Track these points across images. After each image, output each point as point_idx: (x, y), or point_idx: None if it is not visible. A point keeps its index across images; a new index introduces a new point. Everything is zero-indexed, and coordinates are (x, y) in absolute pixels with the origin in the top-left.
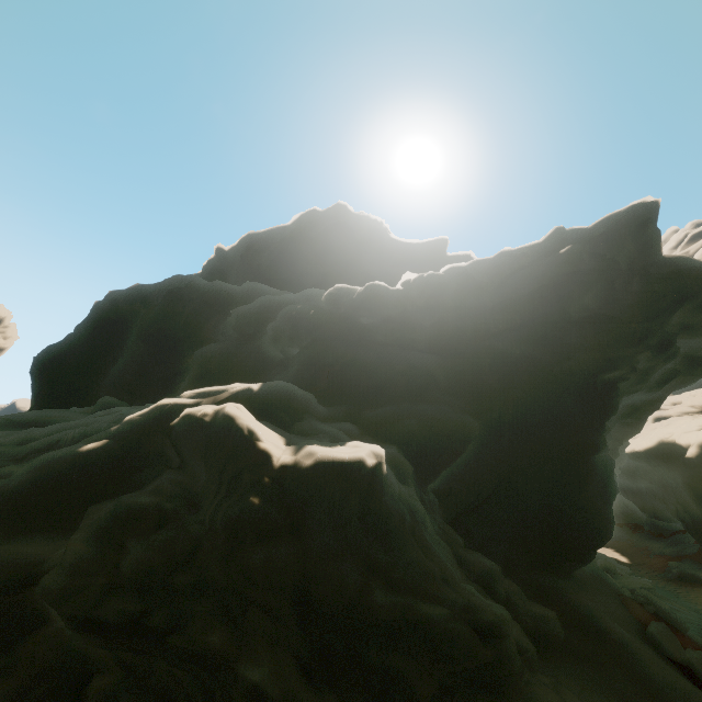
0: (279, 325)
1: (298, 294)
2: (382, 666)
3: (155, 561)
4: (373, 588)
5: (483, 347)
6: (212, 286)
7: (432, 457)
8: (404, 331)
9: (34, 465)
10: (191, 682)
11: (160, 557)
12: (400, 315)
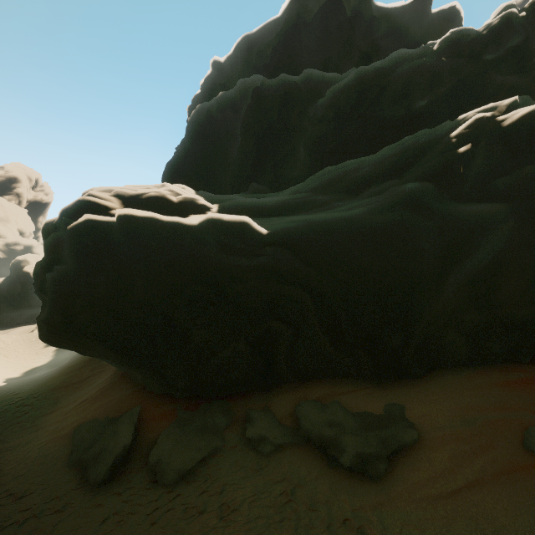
0: (412, 80)
1: (386, 59)
2: None
3: None
4: None
5: None
6: (282, 80)
7: None
8: (530, 58)
9: (430, 169)
10: None
11: None
12: (523, 43)
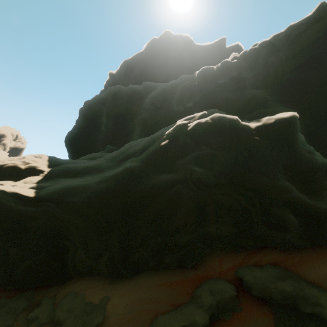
0: (181, 93)
1: (177, 79)
2: (314, 181)
3: (224, 165)
4: (312, 155)
5: (283, 79)
6: (129, 88)
7: None
8: (241, 82)
9: (147, 153)
10: (245, 199)
11: (225, 164)
12: (238, 74)
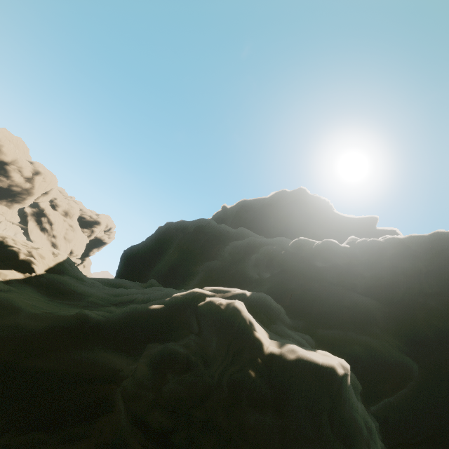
0: (260, 256)
1: (272, 239)
2: None
3: (182, 394)
4: None
5: (417, 302)
6: (220, 227)
7: (375, 383)
8: (348, 277)
9: (126, 310)
10: None
11: (185, 393)
12: (346, 265)
